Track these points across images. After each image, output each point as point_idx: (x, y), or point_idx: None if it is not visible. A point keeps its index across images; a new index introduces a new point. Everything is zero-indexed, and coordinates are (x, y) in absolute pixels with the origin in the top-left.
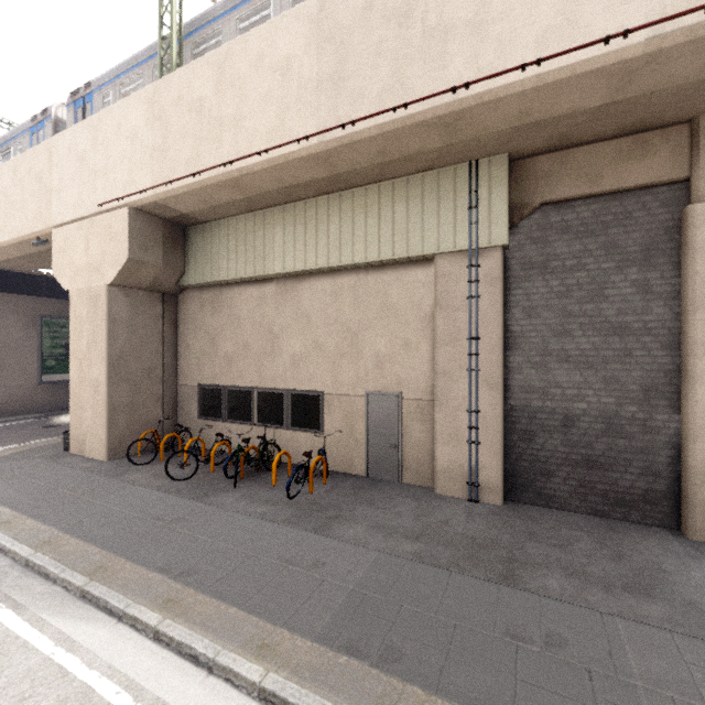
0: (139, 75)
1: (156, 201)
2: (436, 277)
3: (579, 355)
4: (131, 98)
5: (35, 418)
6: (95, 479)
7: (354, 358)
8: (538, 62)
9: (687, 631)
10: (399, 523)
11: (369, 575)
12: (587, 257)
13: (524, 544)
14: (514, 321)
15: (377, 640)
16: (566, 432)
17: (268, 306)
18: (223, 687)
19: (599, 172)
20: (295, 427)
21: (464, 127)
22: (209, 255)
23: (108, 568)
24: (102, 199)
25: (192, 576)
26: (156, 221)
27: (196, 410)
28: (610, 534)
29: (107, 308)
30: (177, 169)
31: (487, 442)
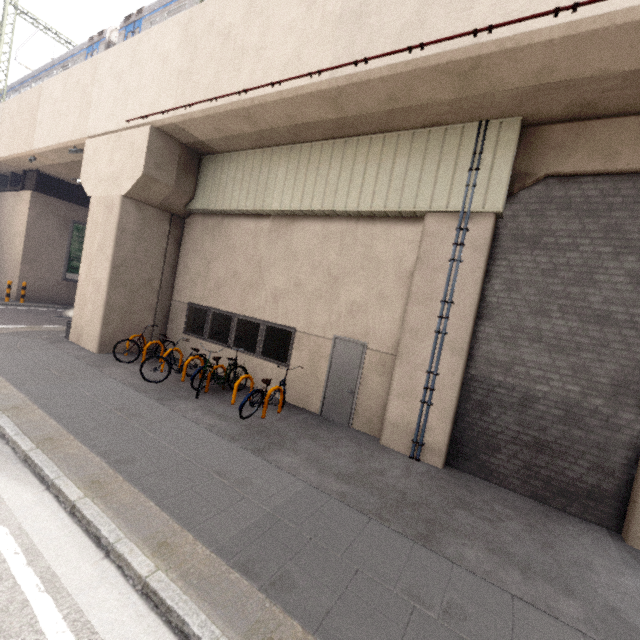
0: (184, 5)
1: (176, 122)
2: (423, 235)
3: (553, 337)
4: (170, 22)
5: (55, 308)
6: (80, 366)
7: (329, 302)
8: (573, 7)
9: (603, 639)
10: (335, 463)
11: (290, 503)
12: (584, 237)
13: (453, 510)
14: (493, 291)
15: (274, 566)
16: (522, 411)
17: (261, 241)
18: (112, 573)
19: (617, 149)
20: (265, 357)
21: (479, 78)
22: (217, 184)
23: (56, 441)
24: (131, 116)
25: (126, 465)
26: (175, 145)
27: (183, 325)
28: (545, 521)
29: (118, 217)
30: (198, 93)
31: (440, 405)
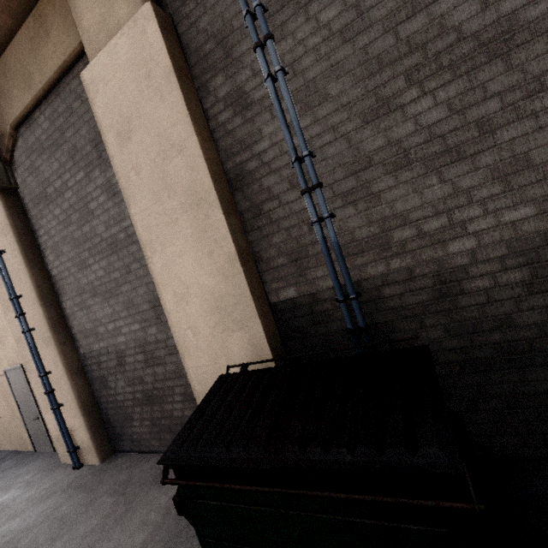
0: None
1: None
2: None
3: (100, 284)
4: None
5: None
6: None
7: None
8: None
9: None
10: None
11: None
12: (65, 172)
13: None
14: (51, 264)
15: None
16: (123, 370)
17: None
18: None
19: (28, 70)
20: None
21: None
22: None
23: None
24: None
25: None
26: None
27: None
28: (143, 491)
29: None
30: None
31: (67, 402)
